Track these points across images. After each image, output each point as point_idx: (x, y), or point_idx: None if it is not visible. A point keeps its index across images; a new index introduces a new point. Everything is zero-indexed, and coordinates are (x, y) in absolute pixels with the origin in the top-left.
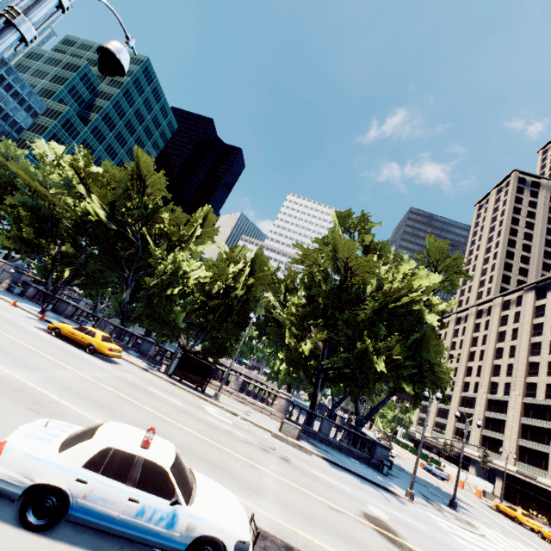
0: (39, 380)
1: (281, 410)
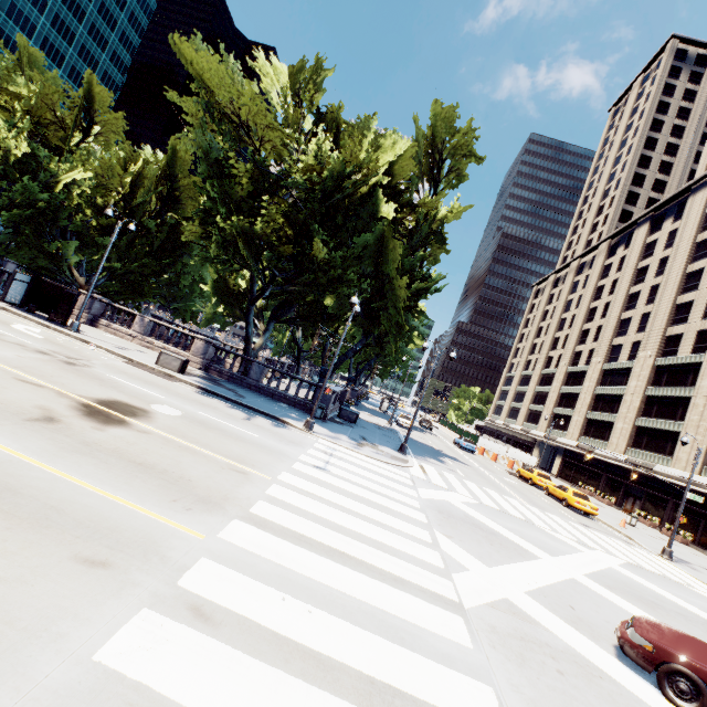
0: None
1: (197, 353)
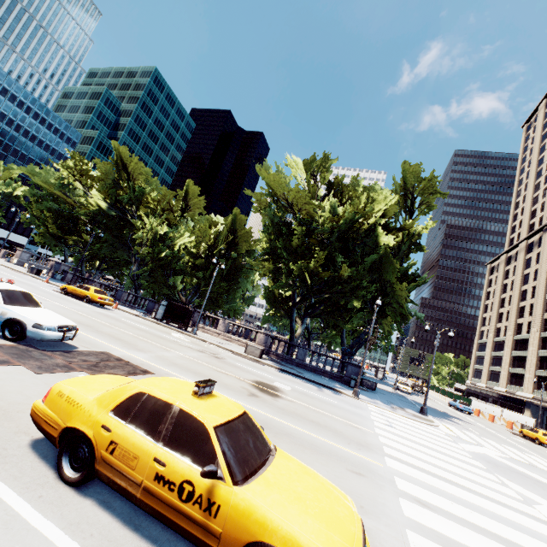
0: None
1: (260, 343)
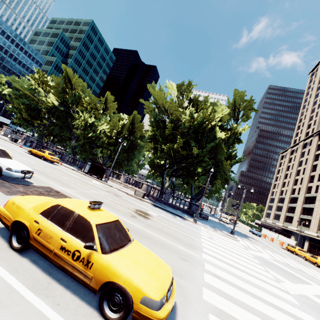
0: None
1: (144, 189)
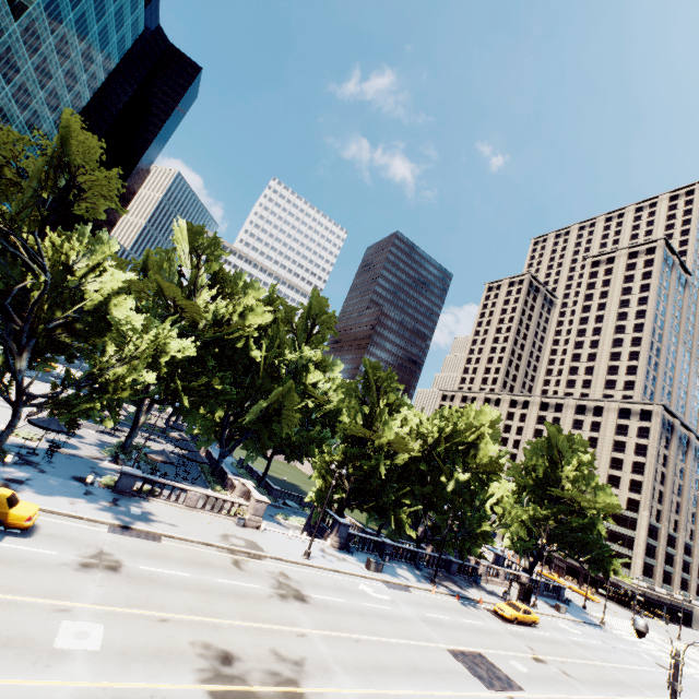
0: (651, 692)
1: None
